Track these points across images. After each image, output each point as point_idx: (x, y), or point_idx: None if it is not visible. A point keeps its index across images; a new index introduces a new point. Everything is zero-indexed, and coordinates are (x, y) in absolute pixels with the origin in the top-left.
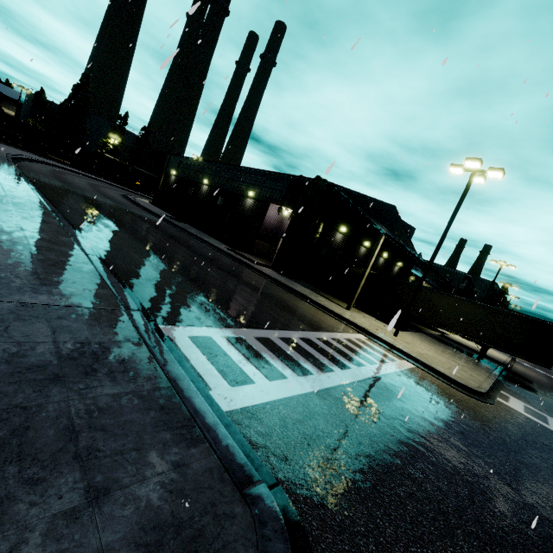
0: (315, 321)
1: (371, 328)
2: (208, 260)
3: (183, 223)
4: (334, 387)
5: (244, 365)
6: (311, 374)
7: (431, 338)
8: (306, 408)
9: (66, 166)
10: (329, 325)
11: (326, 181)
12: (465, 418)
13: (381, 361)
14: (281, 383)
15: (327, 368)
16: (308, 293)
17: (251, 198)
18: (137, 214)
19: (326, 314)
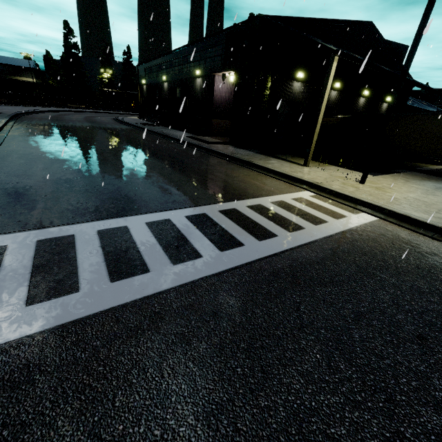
0: (241, 189)
1: (326, 181)
2: (148, 152)
3: (158, 126)
4: (170, 290)
5: (7, 283)
6: (143, 273)
7: (426, 175)
8: (40, 356)
9: (77, 109)
10: (261, 189)
11: (259, 15)
12: (441, 298)
13: (315, 223)
14: (48, 305)
15: (190, 255)
16: (257, 159)
17: (198, 77)
18: (109, 129)
19: (268, 178)
